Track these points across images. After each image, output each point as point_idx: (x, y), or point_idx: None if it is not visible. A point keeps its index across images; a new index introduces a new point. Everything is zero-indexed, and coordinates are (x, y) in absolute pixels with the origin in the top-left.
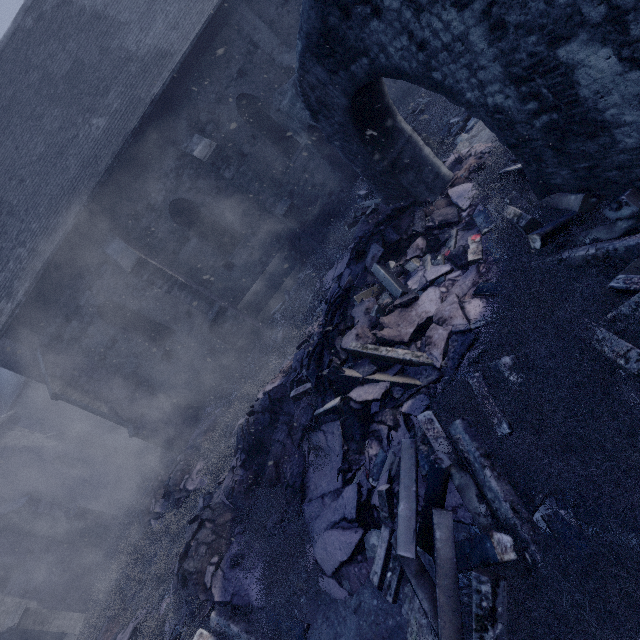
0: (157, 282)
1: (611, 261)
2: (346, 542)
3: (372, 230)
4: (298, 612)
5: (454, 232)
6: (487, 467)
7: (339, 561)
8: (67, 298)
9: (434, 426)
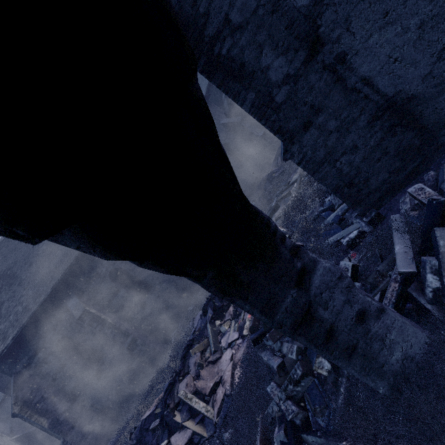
0: (94, 324)
1: (271, 370)
2: None
3: (212, 294)
4: None
5: None
6: None
7: None
8: (39, 337)
9: None
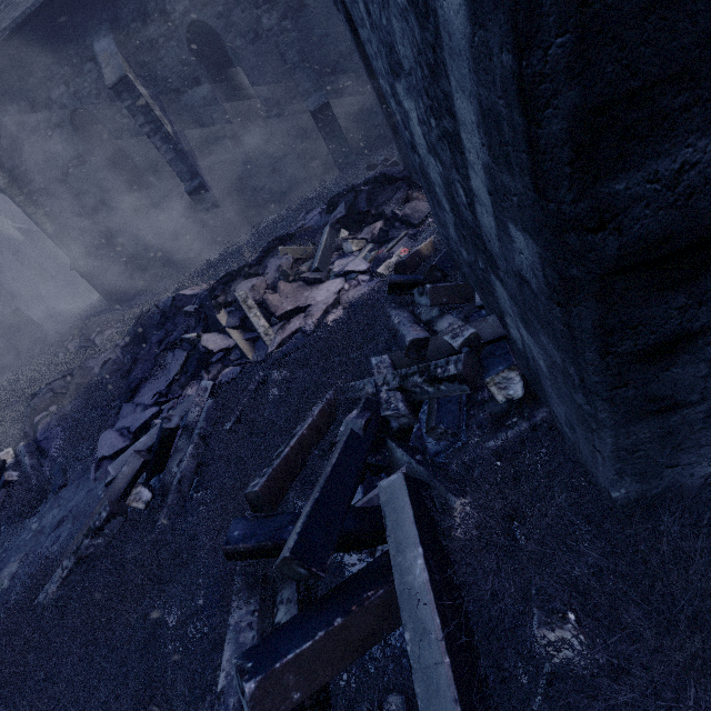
0: (139, 117)
1: (395, 339)
2: (114, 444)
3: (360, 185)
4: (71, 473)
5: (402, 234)
6: (194, 444)
7: (103, 454)
8: (37, 81)
9: (204, 395)
